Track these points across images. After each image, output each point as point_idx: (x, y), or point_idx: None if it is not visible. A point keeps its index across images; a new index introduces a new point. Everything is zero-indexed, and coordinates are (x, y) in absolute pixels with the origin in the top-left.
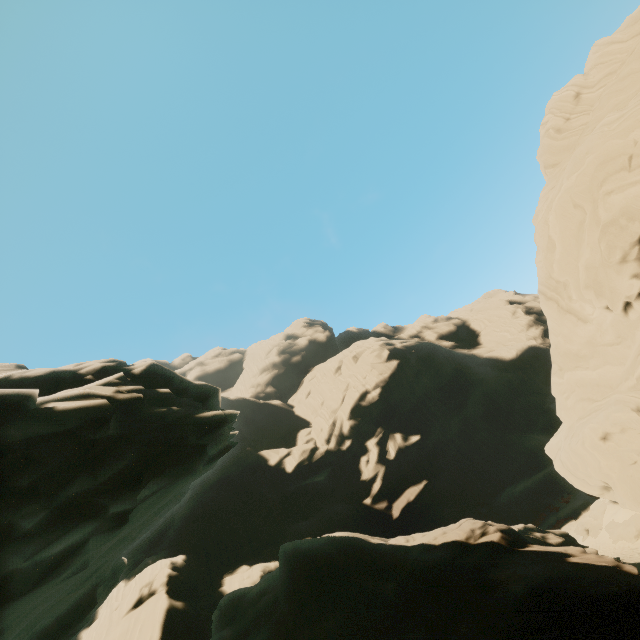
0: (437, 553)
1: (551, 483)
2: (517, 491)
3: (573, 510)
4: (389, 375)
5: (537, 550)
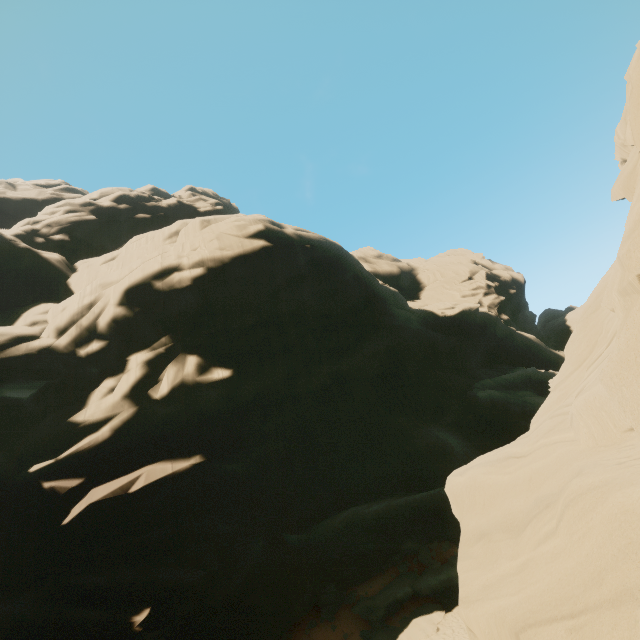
0: None
1: (431, 514)
2: (372, 512)
3: (449, 587)
4: (235, 255)
5: None
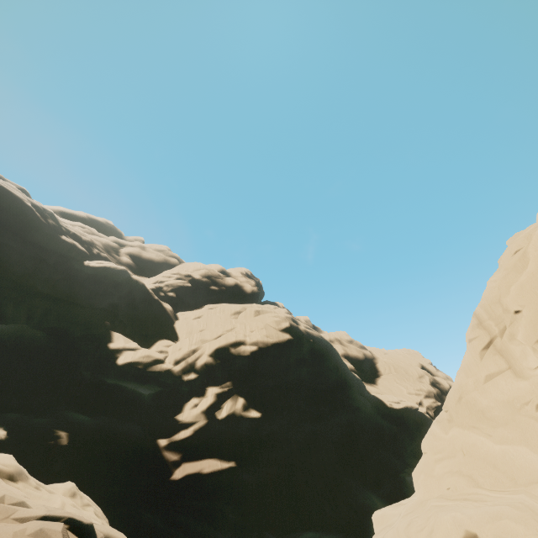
0: None
1: None
2: None
3: None
4: (274, 342)
5: None
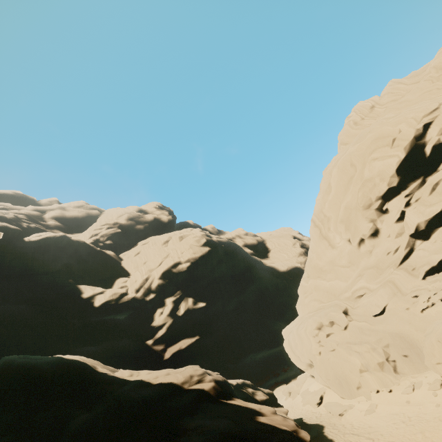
0: (146, 392)
1: (280, 357)
2: (257, 357)
3: (287, 377)
4: (200, 256)
5: (237, 404)
